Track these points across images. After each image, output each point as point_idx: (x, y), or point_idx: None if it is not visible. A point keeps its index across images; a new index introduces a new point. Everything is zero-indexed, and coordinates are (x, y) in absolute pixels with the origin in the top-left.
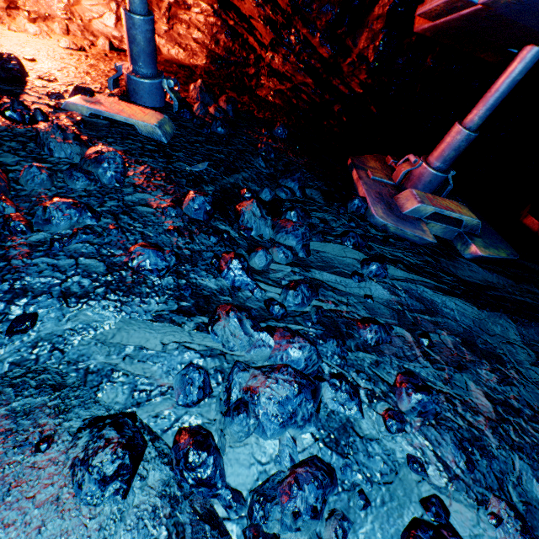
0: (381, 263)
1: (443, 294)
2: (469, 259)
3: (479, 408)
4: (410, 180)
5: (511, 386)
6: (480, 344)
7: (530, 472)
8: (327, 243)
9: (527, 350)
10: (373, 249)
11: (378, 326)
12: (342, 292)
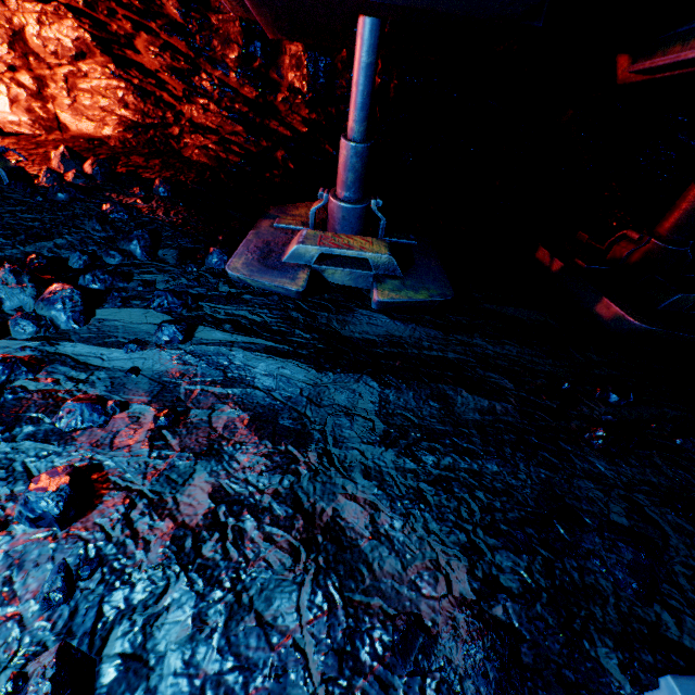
0: (176, 323)
1: (270, 356)
2: (378, 310)
3: (178, 510)
4: (328, 221)
5: (287, 475)
6: (285, 419)
7: (192, 605)
8: (122, 309)
9: (375, 423)
10: (199, 310)
11: (79, 403)
12: (91, 367)
